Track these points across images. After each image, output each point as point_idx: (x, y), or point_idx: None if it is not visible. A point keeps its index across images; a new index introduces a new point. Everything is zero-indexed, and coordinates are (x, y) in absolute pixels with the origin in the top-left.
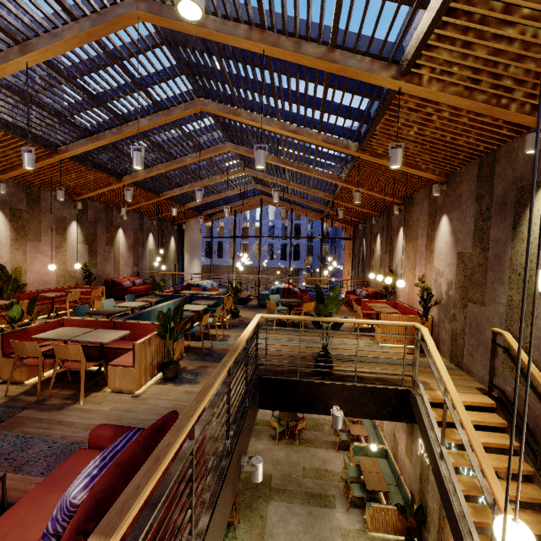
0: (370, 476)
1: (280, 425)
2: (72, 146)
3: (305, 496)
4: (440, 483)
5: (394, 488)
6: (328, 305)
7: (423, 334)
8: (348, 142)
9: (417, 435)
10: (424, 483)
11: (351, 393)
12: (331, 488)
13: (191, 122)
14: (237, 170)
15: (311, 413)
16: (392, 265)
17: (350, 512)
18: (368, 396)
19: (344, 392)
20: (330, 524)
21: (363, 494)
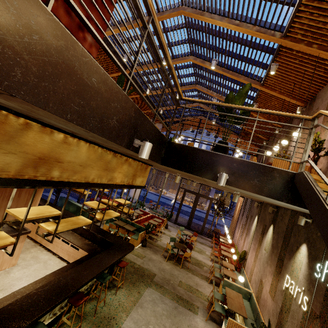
0: (233, 301)
1: (172, 250)
2: (106, 30)
3: (175, 296)
4: (323, 219)
5: (251, 321)
6: (236, 100)
7: (322, 111)
8: (275, 32)
9: (284, 273)
10: (284, 314)
11: (239, 166)
12: (198, 301)
13: (173, 30)
14: (191, 85)
15: (201, 176)
16: (286, 153)
17: (208, 323)
18: (254, 171)
19: (233, 164)
20: (189, 322)
21: (223, 312)
